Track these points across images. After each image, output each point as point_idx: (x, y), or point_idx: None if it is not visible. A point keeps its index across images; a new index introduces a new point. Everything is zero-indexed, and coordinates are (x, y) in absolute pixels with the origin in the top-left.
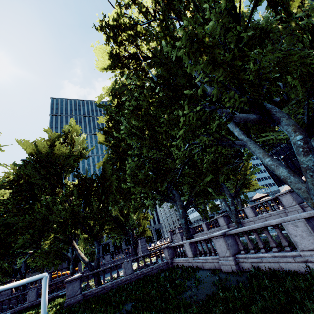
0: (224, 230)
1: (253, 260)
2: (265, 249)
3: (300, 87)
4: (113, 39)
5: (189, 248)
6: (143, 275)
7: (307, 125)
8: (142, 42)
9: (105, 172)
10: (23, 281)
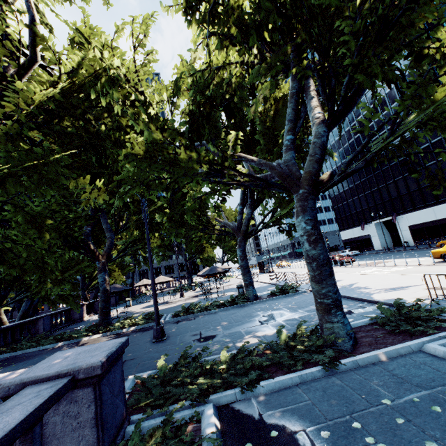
0: None
1: None
2: None
3: None
4: None
5: None
6: None
7: None
8: None
9: None
10: None
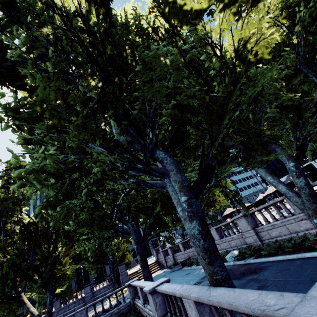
0: (154, 285)
1: None
2: None
3: (194, 130)
4: None
5: (140, 292)
6: None
7: (196, 180)
8: None
9: None
10: None
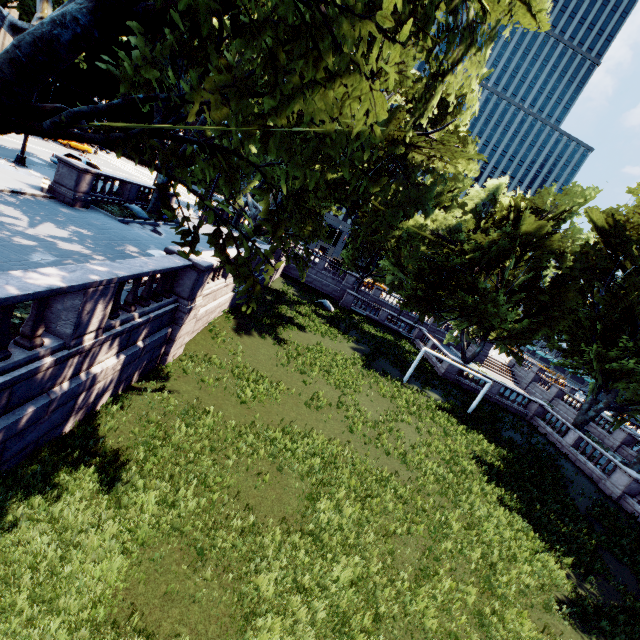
0: (639, 478)
1: (639, 512)
2: None
3: None
4: None
5: (574, 437)
6: (500, 403)
7: None
8: None
9: (564, 295)
10: (480, 377)
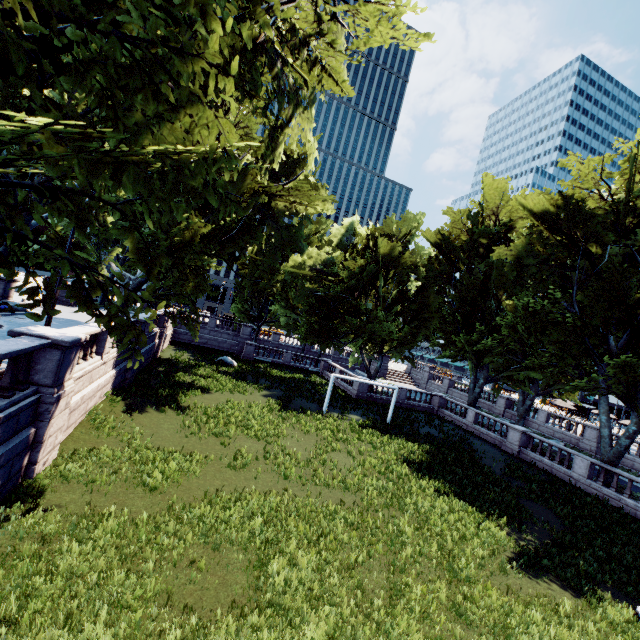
0: (525, 430)
1: (535, 458)
2: (548, 458)
3: None
4: (567, 212)
5: (472, 415)
6: (411, 406)
7: None
8: (594, 243)
9: (428, 300)
10: (387, 386)
